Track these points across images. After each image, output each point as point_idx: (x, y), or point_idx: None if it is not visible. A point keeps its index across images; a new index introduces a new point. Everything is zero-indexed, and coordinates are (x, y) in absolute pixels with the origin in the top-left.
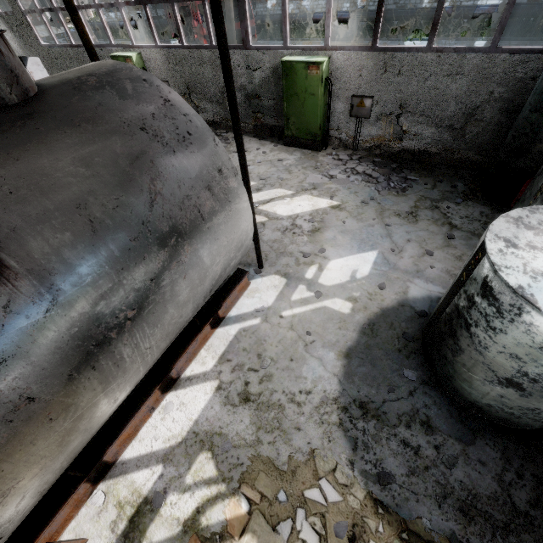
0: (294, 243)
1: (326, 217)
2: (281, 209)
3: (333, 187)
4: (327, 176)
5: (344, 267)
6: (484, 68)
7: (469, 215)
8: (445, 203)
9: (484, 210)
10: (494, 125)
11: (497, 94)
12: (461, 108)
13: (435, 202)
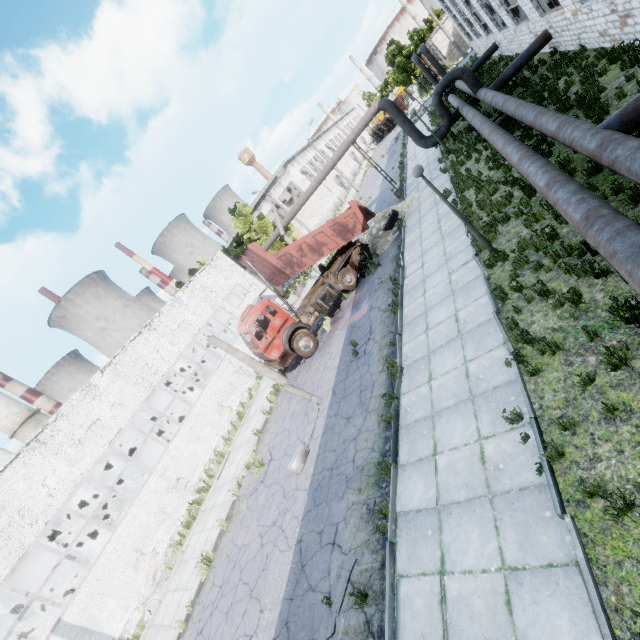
0: None
1: None
2: None
3: None
4: None
5: None
6: None
7: None
8: None
9: None
10: None
11: None
12: None
13: None
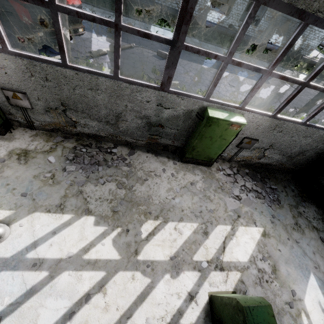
0: (276, 295)
1: (268, 250)
2: (238, 253)
3: (247, 210)
4: (236, 198)
5: (314, 303)
6: (322, 137)
7: (314, 216)
8: (300, 208)
9: (315, 209)
10: (308, 157)
11: (319, 147)
12: (300, 149)
13: (297, 208)
